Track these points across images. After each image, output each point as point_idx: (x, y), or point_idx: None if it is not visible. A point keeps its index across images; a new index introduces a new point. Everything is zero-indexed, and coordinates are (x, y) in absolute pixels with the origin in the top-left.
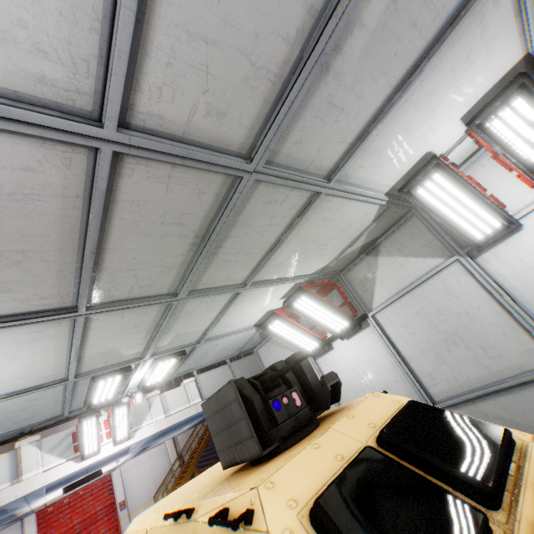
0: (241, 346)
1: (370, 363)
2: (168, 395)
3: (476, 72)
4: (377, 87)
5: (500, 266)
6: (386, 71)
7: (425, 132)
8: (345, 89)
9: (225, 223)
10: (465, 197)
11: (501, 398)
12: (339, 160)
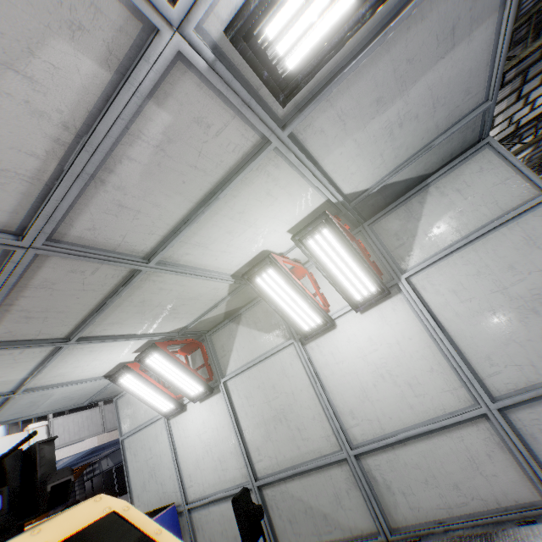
0: (93, 395)
1: (215, 430)
2: (2, 442)
3: (284, 204)
4: (175, 200)
5: (320, 356)
6: (180, 191)
7: (253, 236)
8: (135, 198)
9: (6, 286)
10: (293, 293)
11: (305, 479)
12: (156, 246)
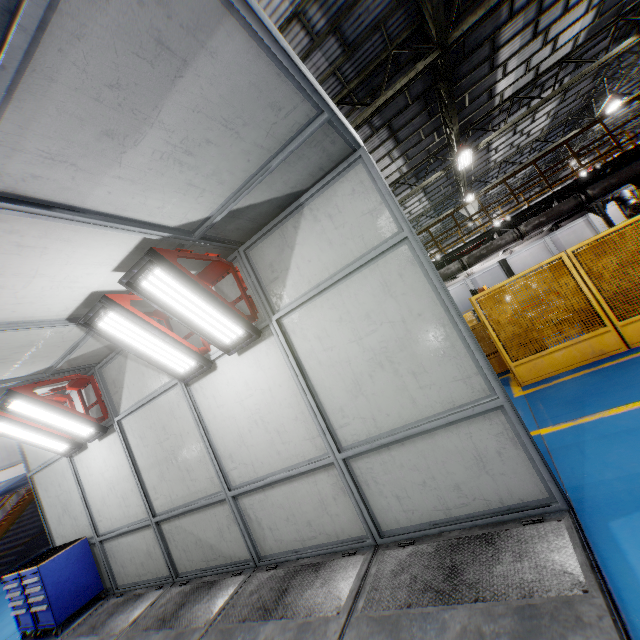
0: None
1: (116, 469)
2: None
3: (68, 250)
4: None
5: (203, 398)
6: None
7: (55, 284)
8: None
9: None
10: (150, 338)
11: (195, 516)
12: None
